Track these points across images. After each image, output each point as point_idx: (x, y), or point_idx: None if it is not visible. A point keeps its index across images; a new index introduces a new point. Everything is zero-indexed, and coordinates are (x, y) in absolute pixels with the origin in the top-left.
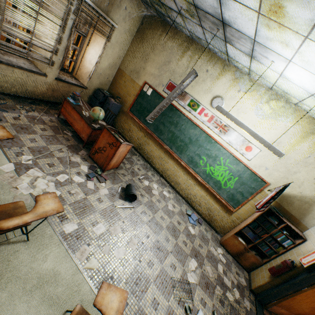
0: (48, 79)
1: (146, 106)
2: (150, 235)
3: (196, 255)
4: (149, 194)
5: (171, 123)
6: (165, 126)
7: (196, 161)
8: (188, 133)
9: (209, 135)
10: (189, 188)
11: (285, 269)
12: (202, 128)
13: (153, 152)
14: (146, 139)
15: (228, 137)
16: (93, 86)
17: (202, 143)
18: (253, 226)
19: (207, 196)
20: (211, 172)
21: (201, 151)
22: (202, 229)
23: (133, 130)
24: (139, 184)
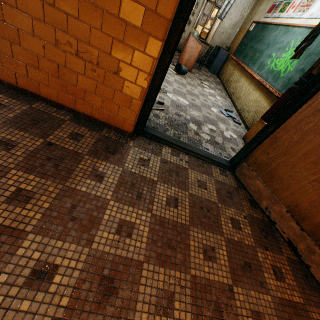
0: (185, 35)
1: (245, 41)
2: (170, 79)
3: (194, 106)
4: (199, 86)
5: (258, 41)
6: (251, 48)
7: (264, 64)
8: (268, 39)
9: (288, 24)
10: (246, 97)
11: (282, 97)
12: (283, 23)
13: (233, 79)
14: (234, 70)
15: (310, 10)
16: (214, 44)
17: (277, 40)
18: None
19: (260, 97)
20: (275, 65)
21: (273, 49)
22: (230, 121)
23: (228, 69)
24: (197, 81)
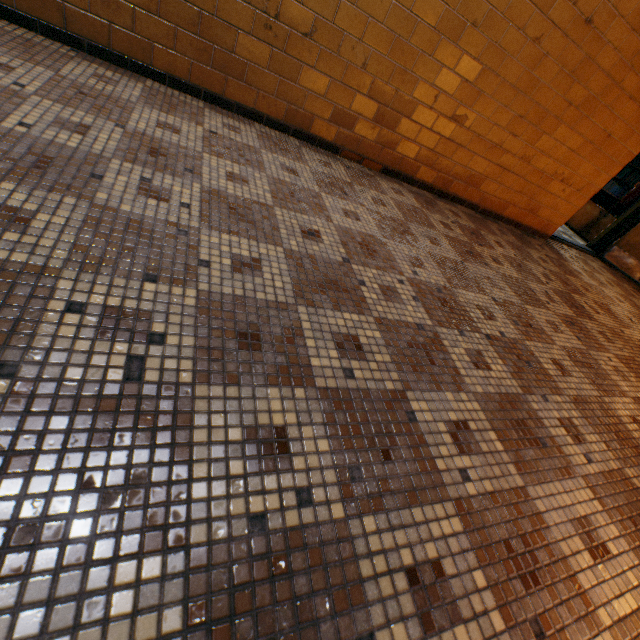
0: None
1: None
2: None
3: None
4: None
5: None
6: None
7: None
8: None
9: None
10: None
11: None
12: None
13: None
14: None
15: None
16: None
17: None
18: (622, 175)
19: None
20: None
21: None
22: None
23: None
24: None
